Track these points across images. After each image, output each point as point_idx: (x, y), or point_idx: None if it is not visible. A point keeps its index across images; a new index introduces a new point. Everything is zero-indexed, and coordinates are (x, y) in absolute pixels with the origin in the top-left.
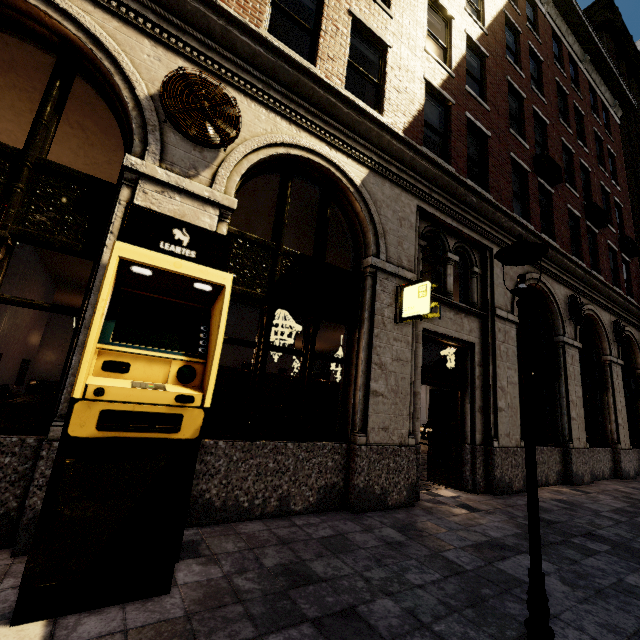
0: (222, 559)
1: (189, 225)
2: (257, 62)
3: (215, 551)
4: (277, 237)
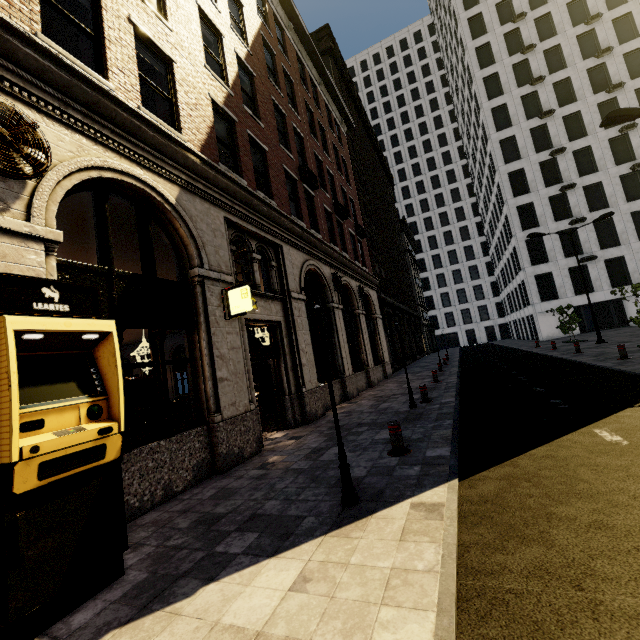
0: (145, 542)
1: (56, 282)
2: (48, 77)
3: (134, 542)
4: (107, 261)
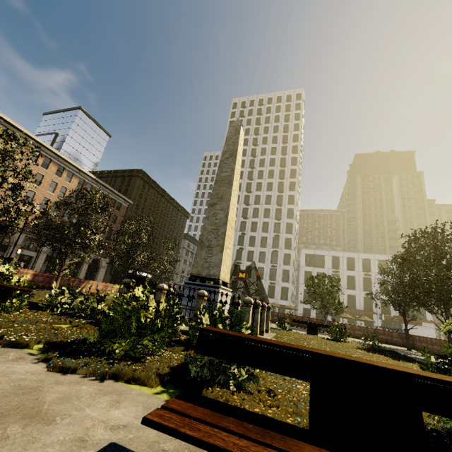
0: None
1: None
2: None
3: None
4: None
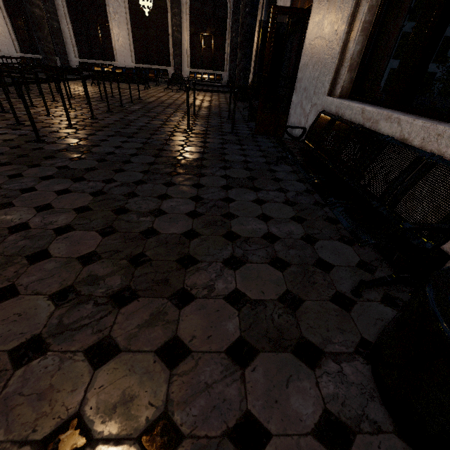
0: None
1: None
2: None
3: None
4: None
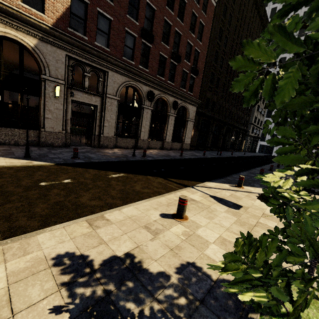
0: None
1: None
2: None
3: None
4: None
